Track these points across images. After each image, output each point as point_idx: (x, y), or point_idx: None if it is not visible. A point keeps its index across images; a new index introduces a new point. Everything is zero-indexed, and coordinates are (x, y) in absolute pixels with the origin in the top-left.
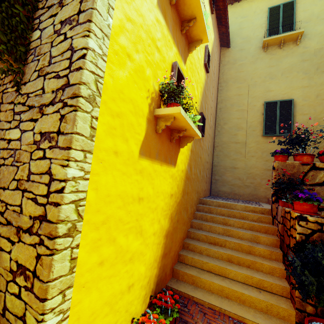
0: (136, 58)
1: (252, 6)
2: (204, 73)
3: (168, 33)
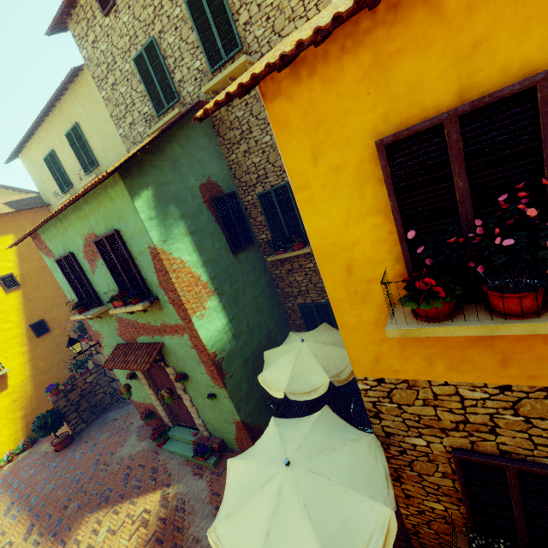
0: None
1: (34, 154)
2: (15, 293)
3: None
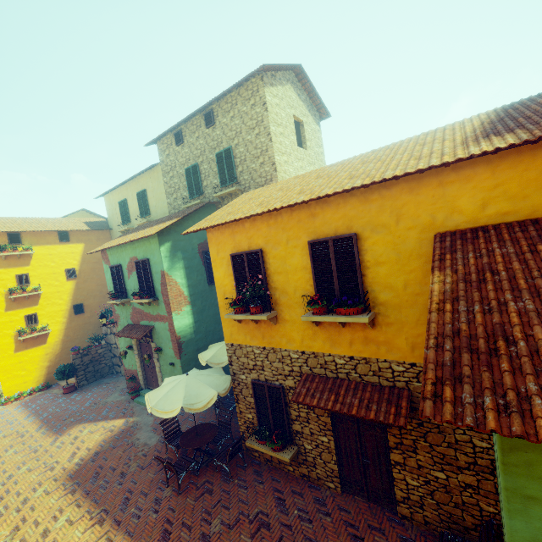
0: (2, 334)
1: (114, 198)
2: (72, 281)
3: (17, 310)
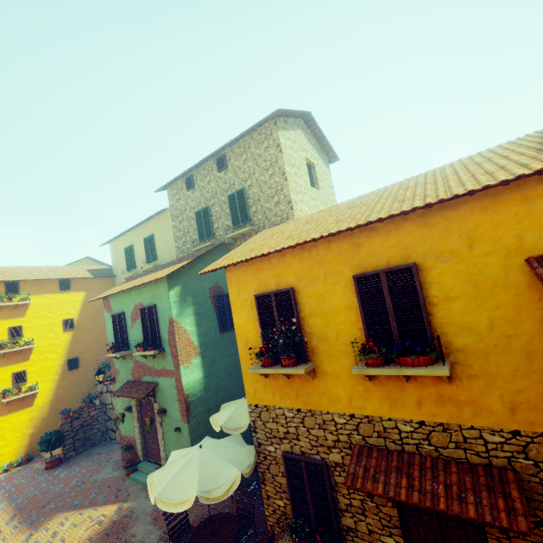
0: None
1: (120, 244)
2: (69, 333)
3: (4, 367)
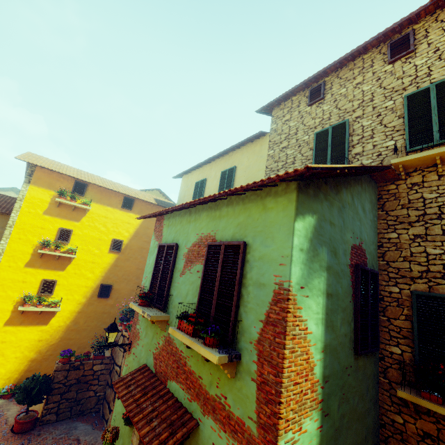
0: (4, 294)
1: (192, 178)
2: (113, 255)
3: (38, 270)
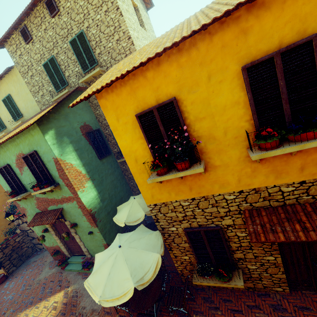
0: None
1: None
2: None
3: None
